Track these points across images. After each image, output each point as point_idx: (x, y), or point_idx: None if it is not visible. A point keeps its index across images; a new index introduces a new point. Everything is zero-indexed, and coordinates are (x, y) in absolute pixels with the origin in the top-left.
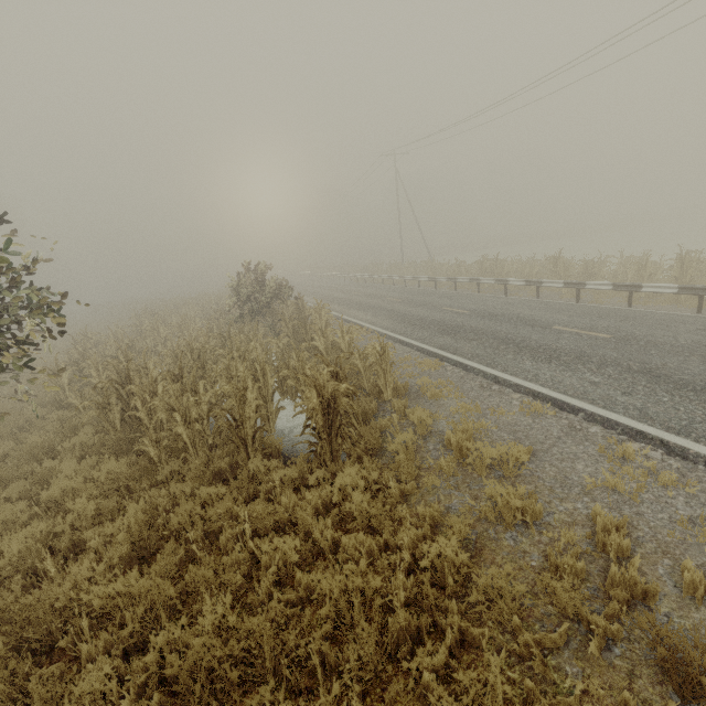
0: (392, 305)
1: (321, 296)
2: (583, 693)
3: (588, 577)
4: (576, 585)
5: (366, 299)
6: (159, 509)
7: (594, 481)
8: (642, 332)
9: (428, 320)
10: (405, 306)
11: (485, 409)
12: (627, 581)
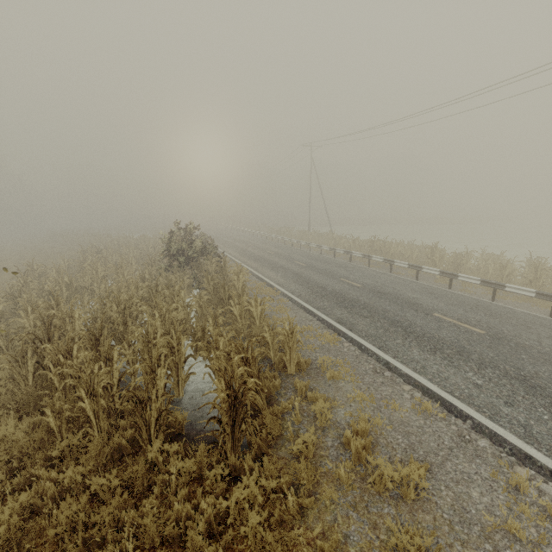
0: (298, 268)
1: (241, 250)
2: None
3: None
4: None
5: (278, 259)
6: (44, 497)
7: (494, 523)
8: (510, 332)
9: (328, 289)
10: (309, 271)
11: (379, 400)
12: None
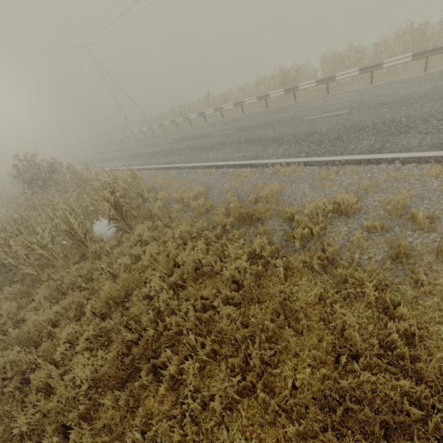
0: (132, 151)
1: (84, 162)
2: (228, 240)
3: (228, 214)
4: (222, 216)
5: (115, 154)
6: (54, 288)
7: (229, 187)
8: (246, 124)
9: (155, 152)
10: (140, 149)
11: (191, 181)
12: (236, 208)
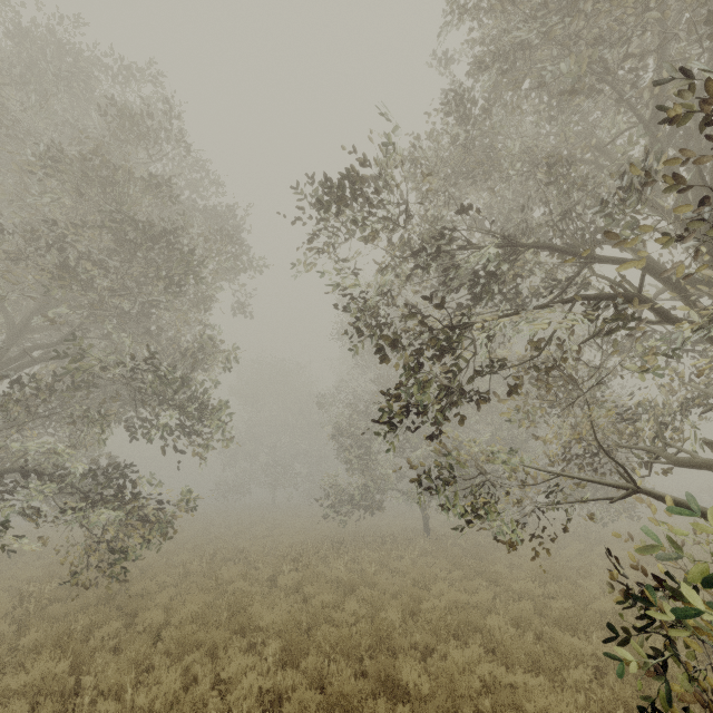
0: None
1: None
2: None
3: None
4: None
5: None
6: None
7: None
8: None
9: None
10: None
11: None
12: None
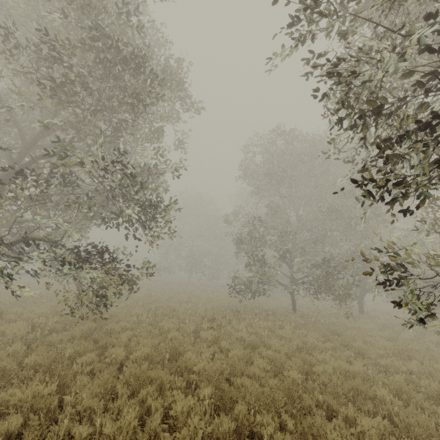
0: None
1: None
2: None
3: None
4: None
5: None
6: None
7: None
8: None
9: None
10: None
11: None
12: None
